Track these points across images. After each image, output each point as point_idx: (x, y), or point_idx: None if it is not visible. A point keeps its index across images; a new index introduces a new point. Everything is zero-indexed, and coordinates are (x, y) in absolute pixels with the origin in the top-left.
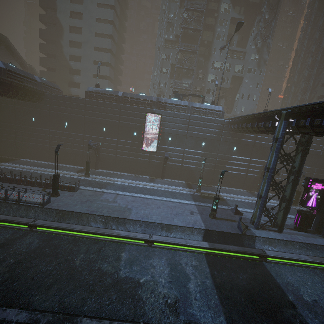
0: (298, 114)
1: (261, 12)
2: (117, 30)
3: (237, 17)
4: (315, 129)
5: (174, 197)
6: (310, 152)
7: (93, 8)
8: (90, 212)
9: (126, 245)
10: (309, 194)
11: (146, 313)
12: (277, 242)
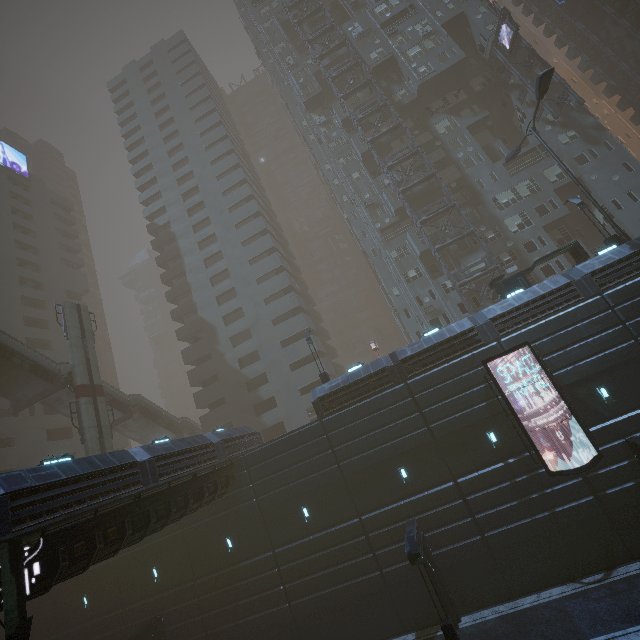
0: None
1: (510, 86)
2: (292, 275)
3: (477, 120)
4: None
5: None
6: None
7: (247, 270)
8: None
9: None
10: None
11: None
12: None
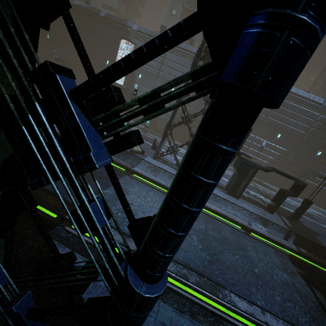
0: None
1: None
2: None
3: None
4: None
5: None
6: (291, 131)
7: None
8: None
9: None
10: None
11: None
12: (162, 172)
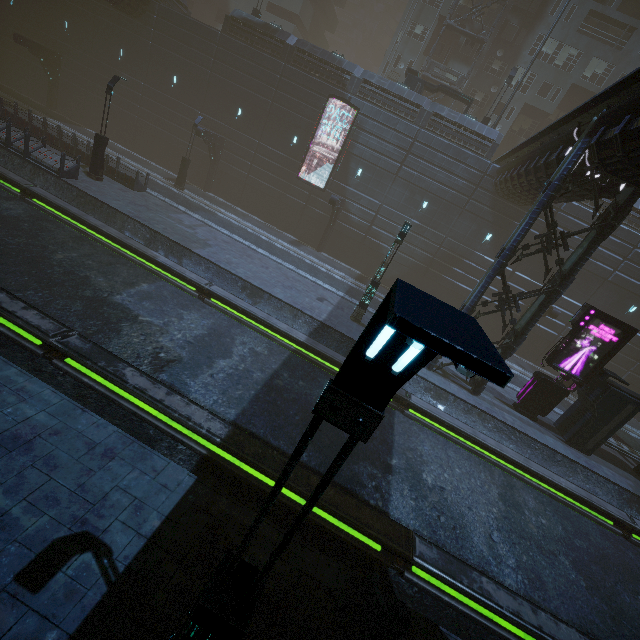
0: (614, 110)
1: None
2: None
3: None
4: (629, 147)
5: (312, 273)
6: None
7: None
8: (132, 216)
9: (161, 280)
10: (576, 343)
11: (109, 344)
12: (452, 400)
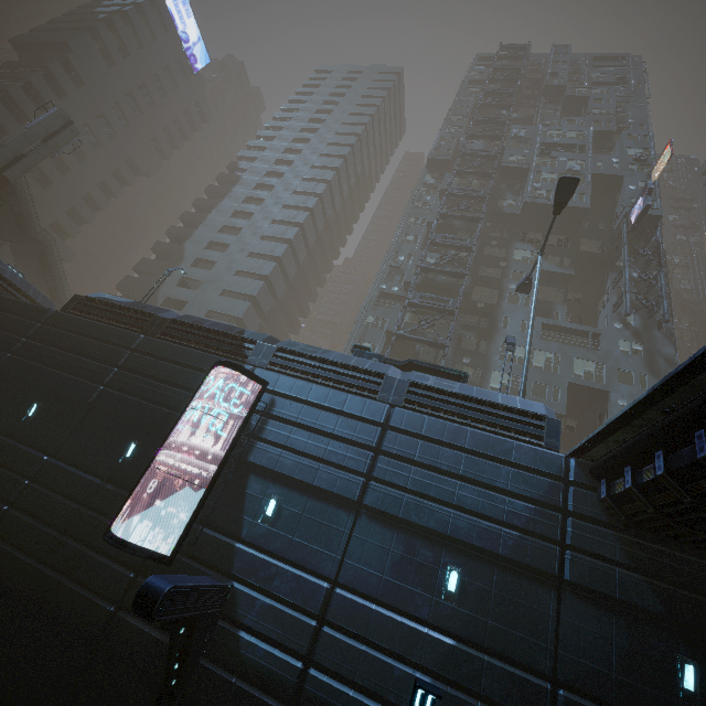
0: None
1: (617, 267)
2: (290, 280)
3: (557, 272)
4: None
5: None
6: None
7: (253, 240)
8: None
9: None
10: None
11: None
12: None
